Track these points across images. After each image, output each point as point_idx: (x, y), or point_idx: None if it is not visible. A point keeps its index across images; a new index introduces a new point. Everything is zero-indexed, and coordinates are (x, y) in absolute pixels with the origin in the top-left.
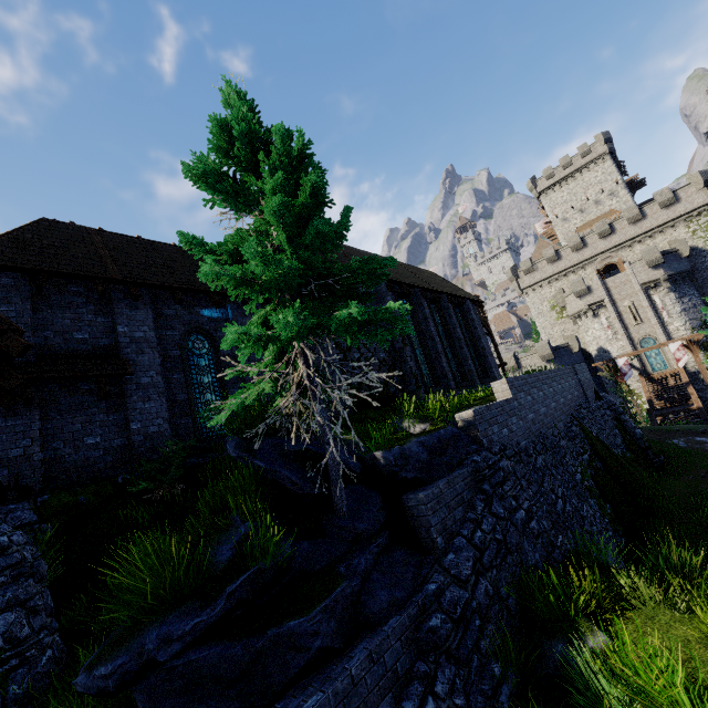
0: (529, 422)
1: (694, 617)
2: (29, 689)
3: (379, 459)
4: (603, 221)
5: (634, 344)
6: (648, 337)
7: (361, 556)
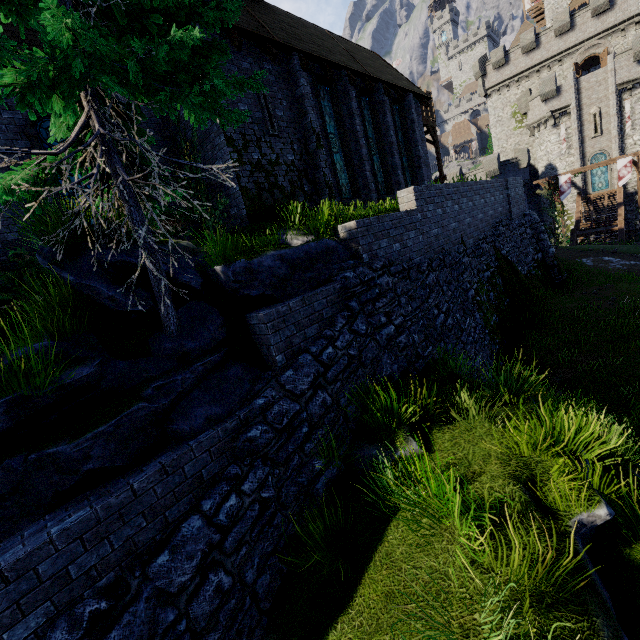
0: (431, 237)
1: (508, 432)
2: None
3: (220, 274)
4: None
5: (584, 161)
6: (601, 153)
7: (178, 376)
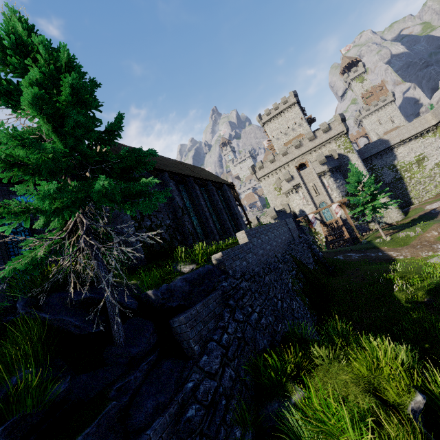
0: (260, 255)
1: (349, 364)
2: None
3: (151, 296)
4: (296, 139)
5: (316, 206)
6: (323, 202)
7: (131, 376)
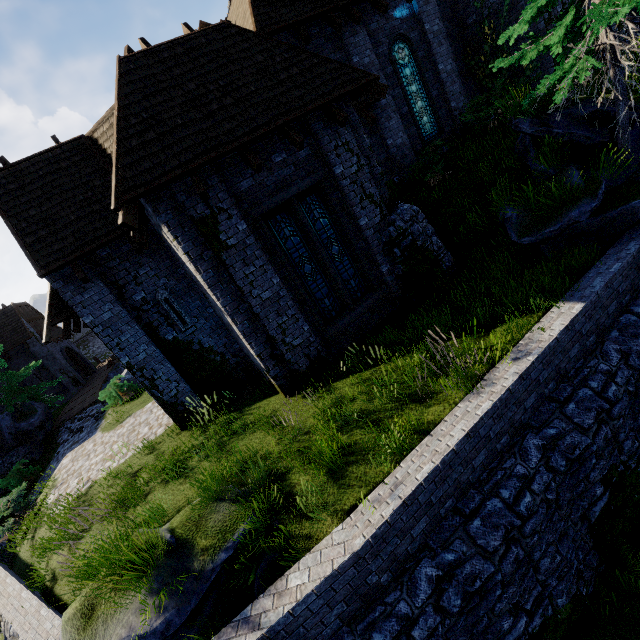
0: None
1: None
2: (452, 264)
3: None
4: None
5: None
6: None
7: None
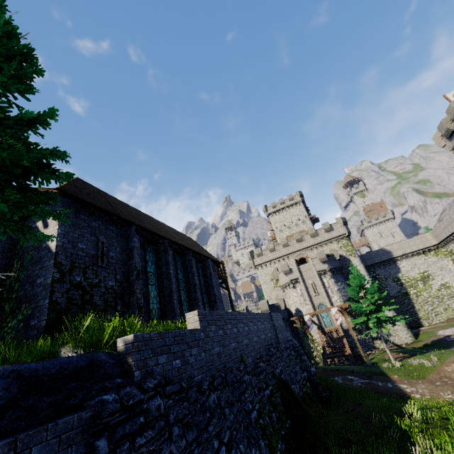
0: (214, 354)
1: None
2: None
3: None
4: (298, 233)
5: (315, 308)
6: (322, 304)
7: None
